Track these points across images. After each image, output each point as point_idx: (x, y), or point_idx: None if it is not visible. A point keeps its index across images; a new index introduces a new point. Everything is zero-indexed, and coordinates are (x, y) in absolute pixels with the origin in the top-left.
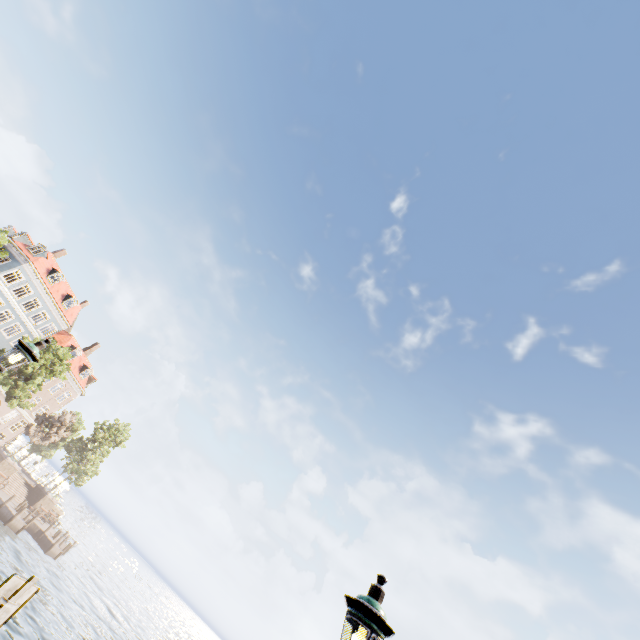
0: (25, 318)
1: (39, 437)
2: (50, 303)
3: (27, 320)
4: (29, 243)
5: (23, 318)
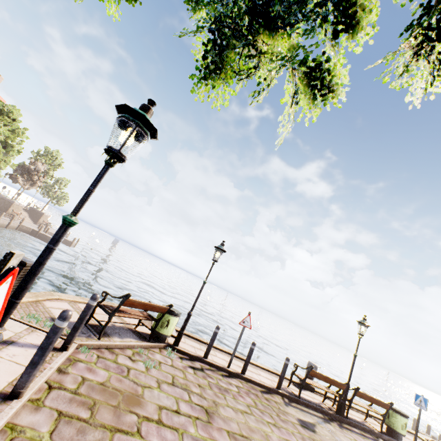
0: None
1: (28, 185)
2: None
3: None
4: None
5: None
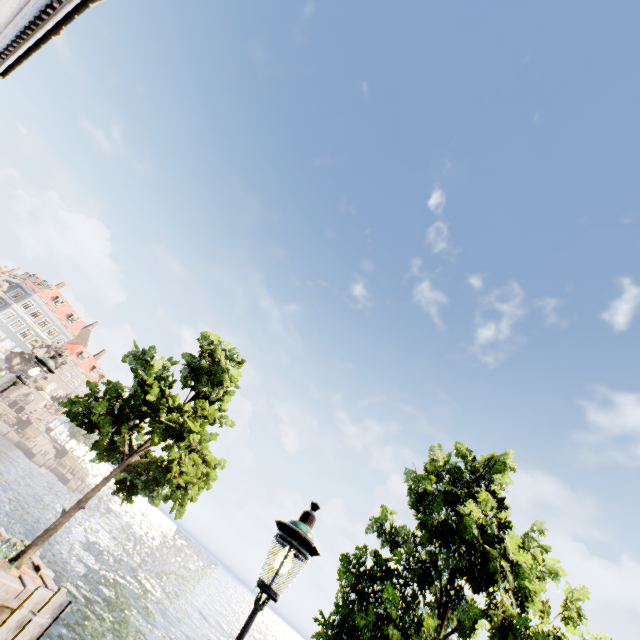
0: (41, 333)
1: (54, 410)
2: (58, 321)
3: (43, 334)
4: (39, 281)
5: (40, 333)
